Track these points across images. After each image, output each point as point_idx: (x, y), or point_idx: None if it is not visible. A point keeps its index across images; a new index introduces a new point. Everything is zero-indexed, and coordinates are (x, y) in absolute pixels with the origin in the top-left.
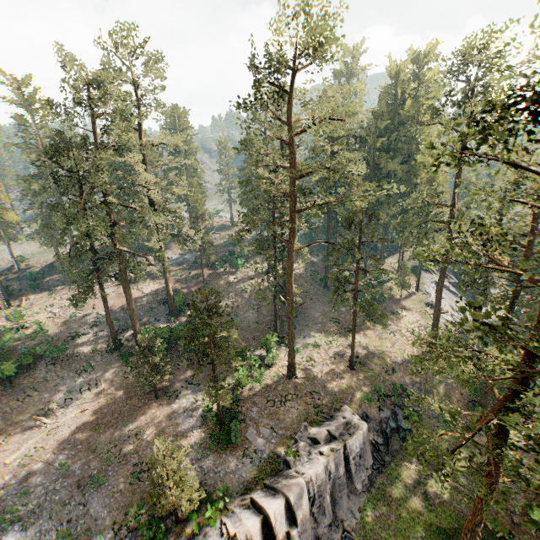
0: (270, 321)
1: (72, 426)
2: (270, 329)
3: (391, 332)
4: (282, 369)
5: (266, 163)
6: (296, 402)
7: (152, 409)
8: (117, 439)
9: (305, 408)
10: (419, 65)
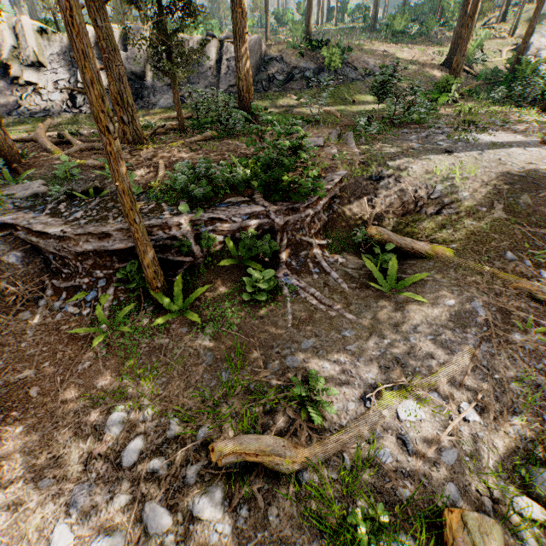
0: None
1: None
2: None
3: (408, 48)
4: None
5: None
6: None
7: None
8: None
9: None
10: None
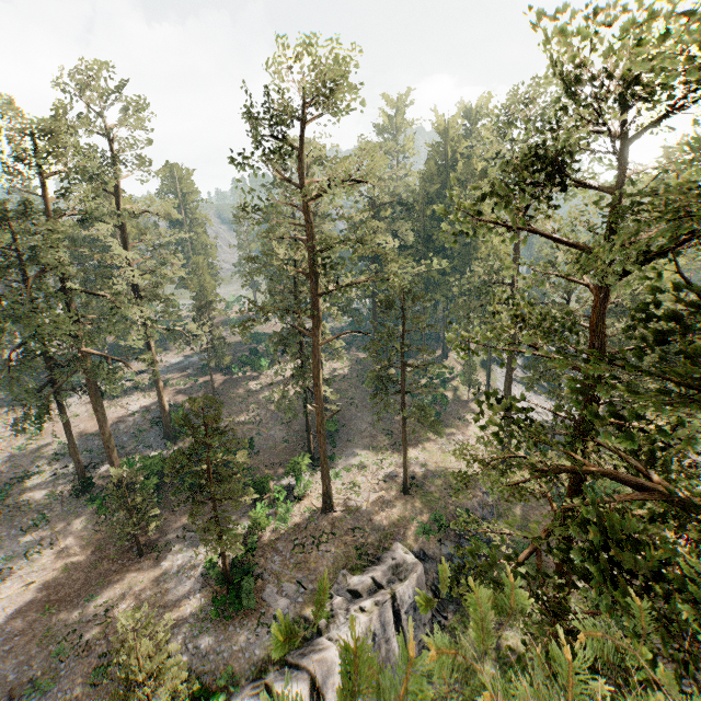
0: (303, 438)
1: (9, 609)
2: (303, 449)
3: (457, 443)
4: (316, 501)
5: (280, 235)
6: (333, 544)
7: (132, 572)
8: (77, 620)
9: (344, 551)
10: (472, 121)
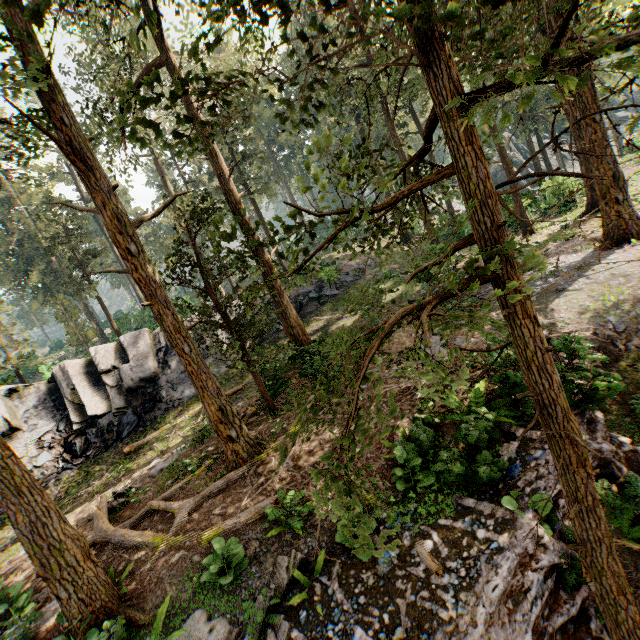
0: None
1: None
2: None
3: None
4: None
5: None
6: None
7: None
8: None
9: None
10: None
